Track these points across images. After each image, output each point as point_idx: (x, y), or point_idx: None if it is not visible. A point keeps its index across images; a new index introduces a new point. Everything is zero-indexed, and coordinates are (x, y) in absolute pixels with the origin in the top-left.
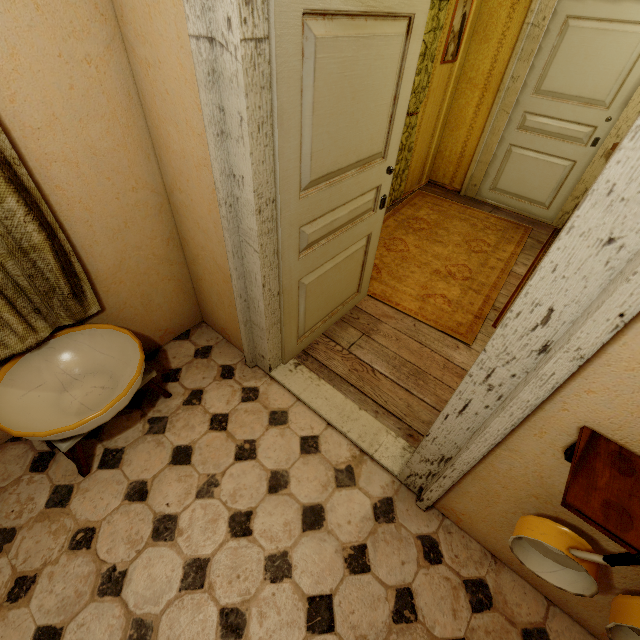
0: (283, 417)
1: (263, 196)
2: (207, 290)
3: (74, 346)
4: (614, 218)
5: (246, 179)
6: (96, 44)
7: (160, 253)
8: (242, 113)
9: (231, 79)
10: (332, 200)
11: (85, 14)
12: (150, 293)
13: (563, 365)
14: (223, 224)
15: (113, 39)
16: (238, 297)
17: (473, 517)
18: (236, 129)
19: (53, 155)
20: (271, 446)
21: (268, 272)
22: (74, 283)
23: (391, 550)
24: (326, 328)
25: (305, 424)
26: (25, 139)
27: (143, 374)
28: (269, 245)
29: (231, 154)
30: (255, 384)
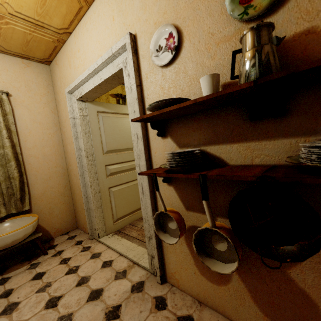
0: (98, 255)
1: (88, 152)
2: (77, 206)
3: (12, 225)
4: (132, 107)
5: (82, 147)
6: (53, 131)
7: (61, 191)
8: (80, 130)
9: (78, 124)
10: (119, 159)
11: (52, 125)
12: (53, 208)
13: (141, 144)
14: (77, 165)
15: (58, 130)
16: (83, 195)
17: (178, 269)
18: (80, 135)
19: (32, 155)
20: (87, 267)
21: (93, 181)
22: (22, 194)
23: (135, 305)
24: (132, 221)
25: (108, 256)
26: (25, 150)
27: (36, 234)
28: (92, 170)
29: (79, 143)
30: (90, 245)
